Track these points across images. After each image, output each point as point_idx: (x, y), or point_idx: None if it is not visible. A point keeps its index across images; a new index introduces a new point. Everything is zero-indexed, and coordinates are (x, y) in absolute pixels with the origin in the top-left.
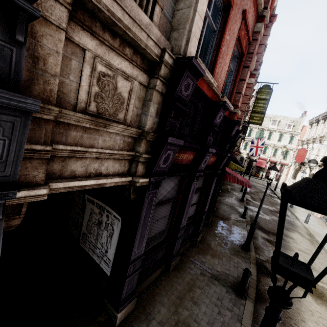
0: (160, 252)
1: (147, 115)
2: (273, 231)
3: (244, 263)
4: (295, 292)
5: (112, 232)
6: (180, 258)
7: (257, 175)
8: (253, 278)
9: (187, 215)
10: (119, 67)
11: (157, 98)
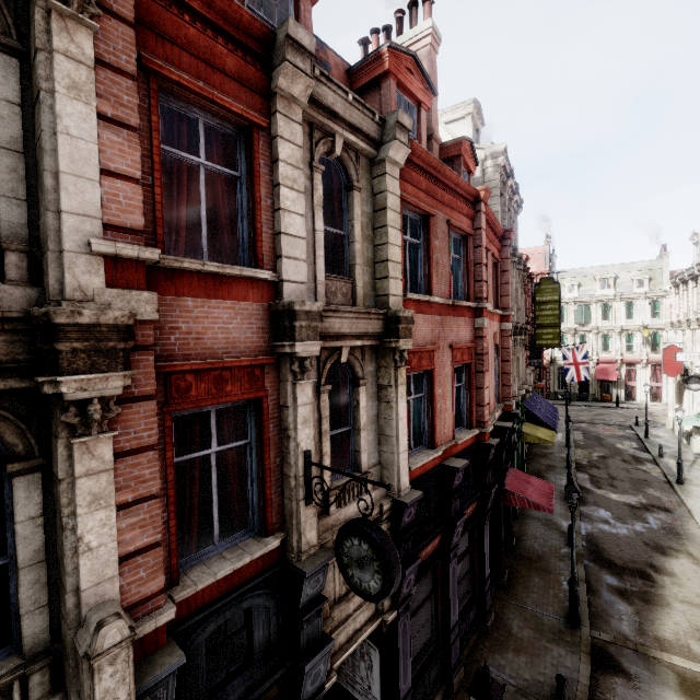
0: (433, 669)
1: None
2: (632, 566)
3: (570, 656)
4: (658, 695)
5: (371, 663)
6: (465, 667)
7: (608, 397)
8: (583, 682)
9: (456, 605)
10: None
11: None
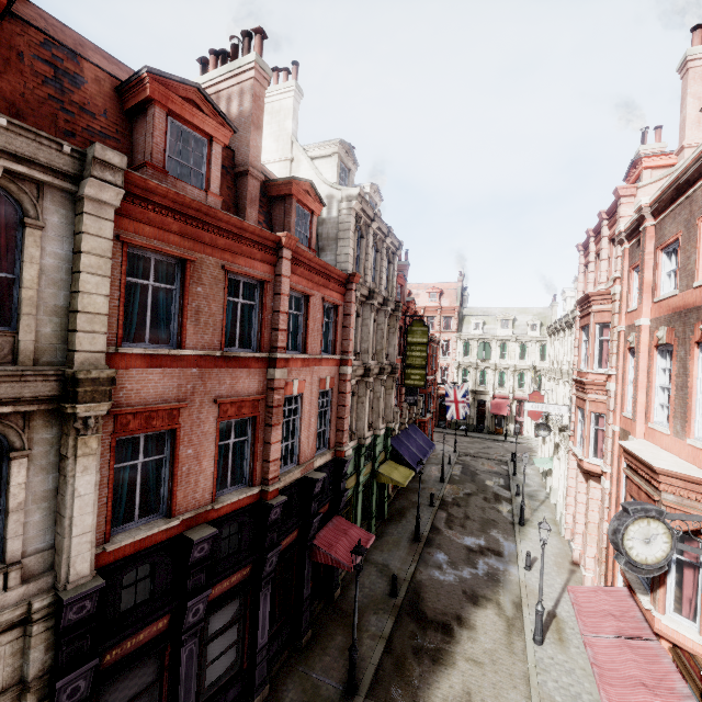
0: None
1: (29, 664)
2: (440, 618)
3: None
4: None
5: None
6: None
7: (500, 431)
8: None
9: (194, 692)
10: None
11: (42, 638)
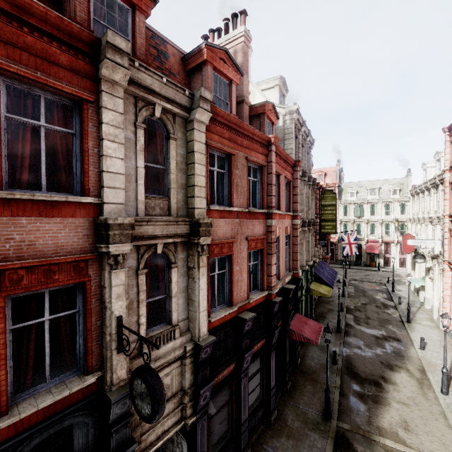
0: (227, 451)
1: (185, 380)
2: (370, 377)
3: (321, 440)
4: None
5: (182, 450)
6: (253, 448)
7: (373, 264)
8: None
9: (247, 408)
10: (163, 375)
11: (189, 367)
